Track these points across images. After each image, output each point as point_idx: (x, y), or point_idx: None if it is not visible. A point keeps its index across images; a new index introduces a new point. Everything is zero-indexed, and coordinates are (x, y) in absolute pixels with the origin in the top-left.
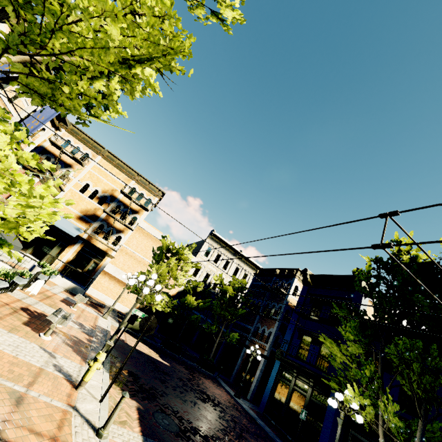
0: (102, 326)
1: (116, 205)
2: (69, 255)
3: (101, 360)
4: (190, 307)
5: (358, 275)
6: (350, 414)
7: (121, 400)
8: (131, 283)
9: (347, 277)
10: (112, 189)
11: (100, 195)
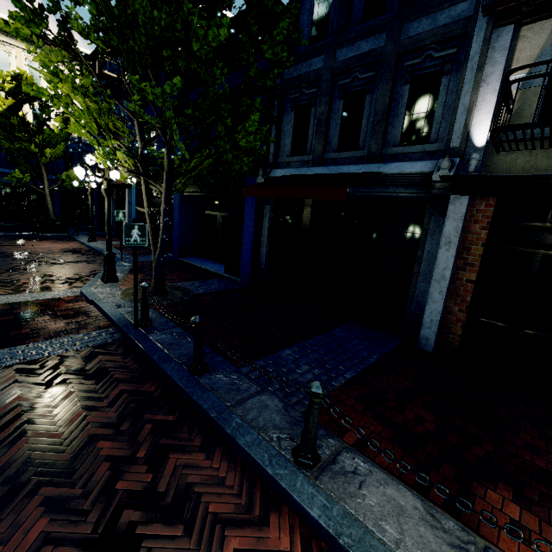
0: None
1: None
2: None
3: None
4: None
5: None
6: (109, 177)
7: None
8: None
9: None
10: None
11: None
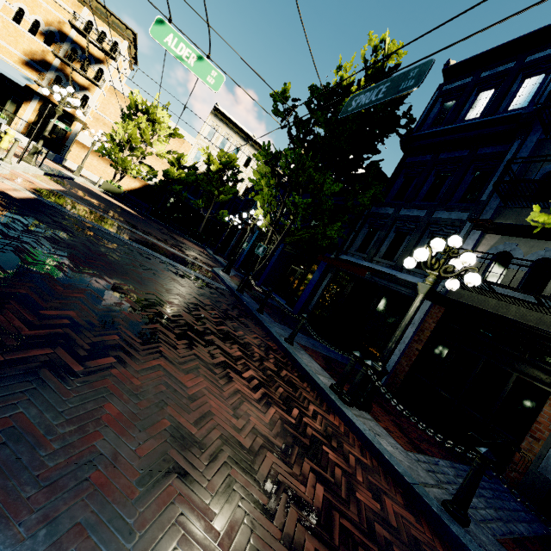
0: (66, 173)
1: (70, 48)
2: (28, 114)
3: (10, 133)
4: (172, 179)
5: (273, 95)
6: (256, 223)
7: (14, 143)
8: (45, 92)
9: None
10: (59, 21)
11: (43, 29)
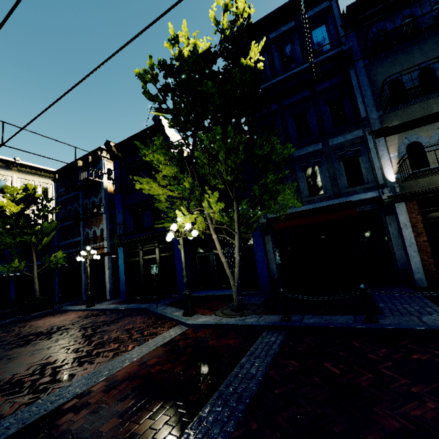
0: None
1: None
2: None
3: None
4: None
5: (141, 74)
6: (187, 235)
7: None
8: None
9: (151, 129)
10: None
11: None
